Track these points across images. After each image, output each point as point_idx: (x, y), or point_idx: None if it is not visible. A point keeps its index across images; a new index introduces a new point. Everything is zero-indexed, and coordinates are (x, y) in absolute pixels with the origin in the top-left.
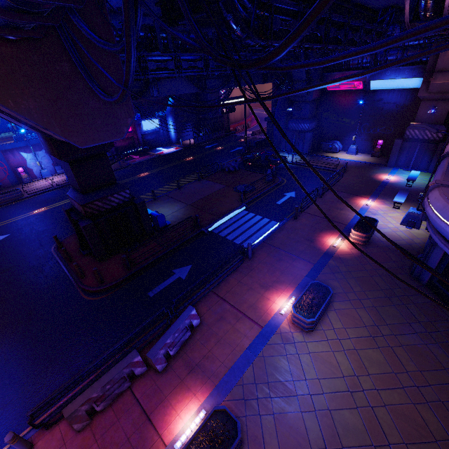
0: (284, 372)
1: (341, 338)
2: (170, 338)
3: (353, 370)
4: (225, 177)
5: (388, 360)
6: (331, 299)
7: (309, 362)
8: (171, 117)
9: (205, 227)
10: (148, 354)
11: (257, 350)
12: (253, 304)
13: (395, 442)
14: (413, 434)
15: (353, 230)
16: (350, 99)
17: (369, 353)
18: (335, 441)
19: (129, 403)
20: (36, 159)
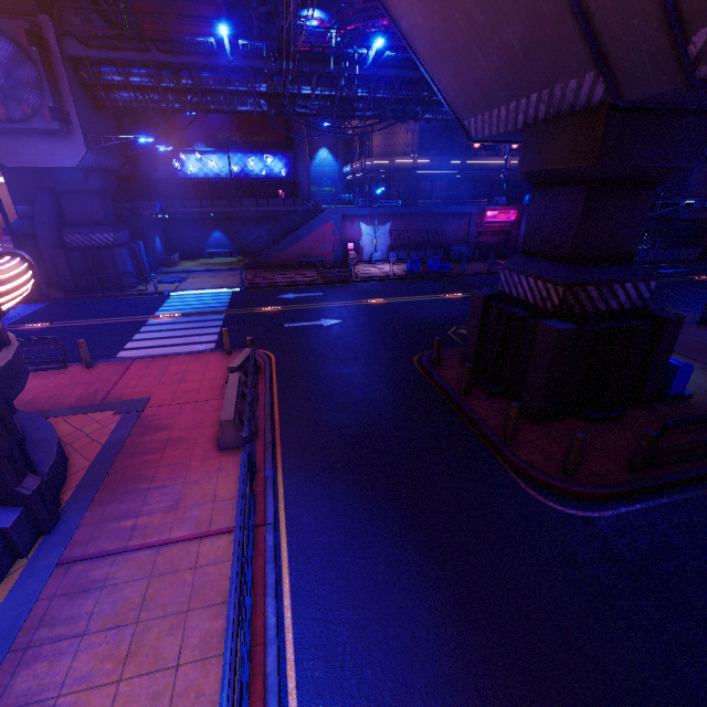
0: None
1: None
2: None
3: None
4: None
5: None
6: None
7: None
8: None
9: None
10: None
11: None
12: None
13: None
14: None
15: None
16: None
17: None
18: None
19: None
20: (374, 235)
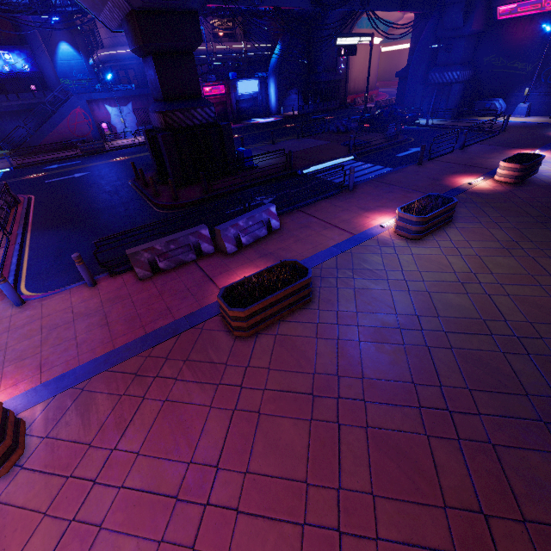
0: (375, 264)
1: (459, 247)
2: (243, 222)
3: (469, 269)
4: (332, 136)
5: (524, 265)
6: (454, 220)
7: (409, 260)
8: (273, 78)
9: (299, 169)
10: (217, 227)
11: (344, 248)
12: (347, 219)
13: (515, 320)
14: (544, 317)
15: (503, 162)
16: (531, 29)
17: (497, 259)
18: (430, 312)
19: (192, 270)
20: (121, 115)
